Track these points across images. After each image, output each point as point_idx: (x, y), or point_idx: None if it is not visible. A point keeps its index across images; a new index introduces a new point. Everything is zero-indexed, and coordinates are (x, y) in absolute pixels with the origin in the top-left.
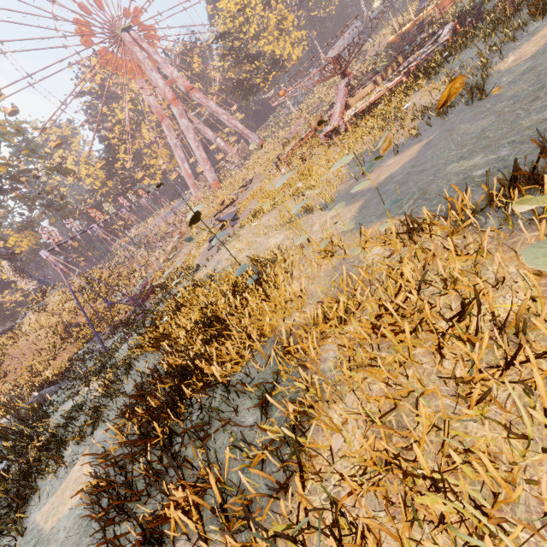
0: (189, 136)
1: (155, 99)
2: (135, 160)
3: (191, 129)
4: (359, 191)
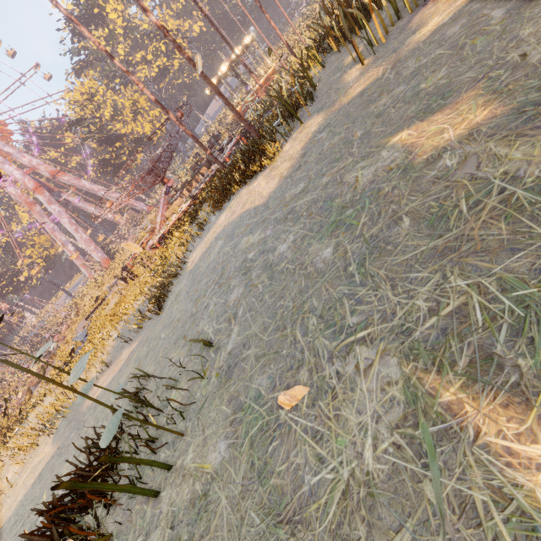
0: (63, 221)
1: (17, 189)
2: (7, 253)
3: (65, 213)
4: (80, 410)
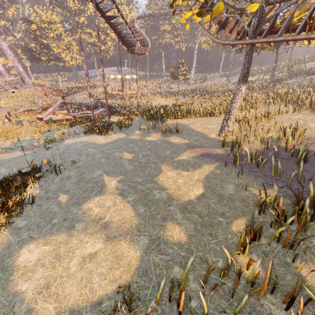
0: None
1: None
2: None
3: None
4: None
